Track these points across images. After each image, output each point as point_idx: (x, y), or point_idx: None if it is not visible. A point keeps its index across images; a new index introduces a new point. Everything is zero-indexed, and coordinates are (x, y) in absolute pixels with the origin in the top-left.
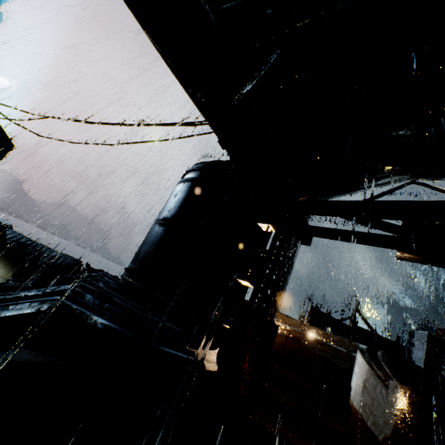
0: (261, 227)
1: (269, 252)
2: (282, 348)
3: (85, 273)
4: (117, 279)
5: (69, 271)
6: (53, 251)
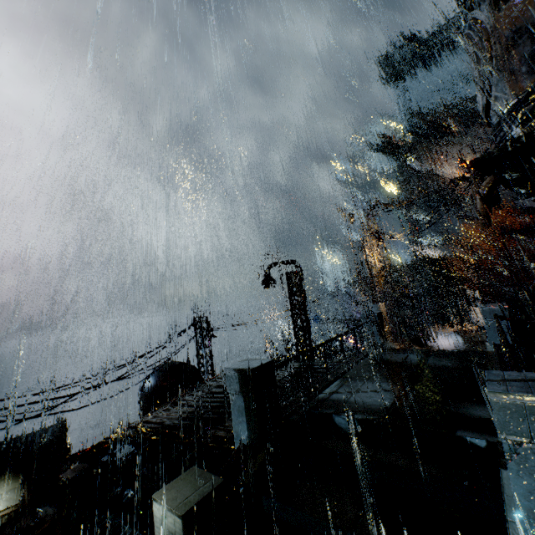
0: None
1: None
2: None
3: None
4: None
5: (64, 440)
6: (33, 434)
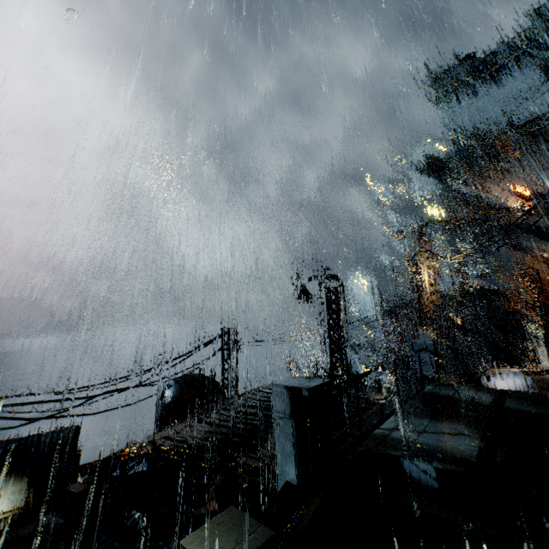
0: None
1: None
2: None
3: None
4: None
5: (75, 444)
6: (46, 435)
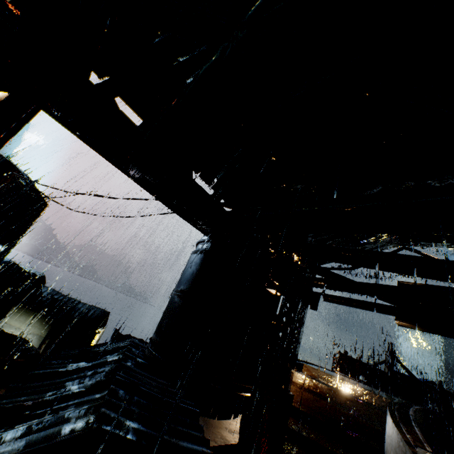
0: (271, 291)
1: (278, 320)
2: (309, 406)
3: (115, 339)
4: (143, 345)
5: (98, 324)
6: (84, 304)
